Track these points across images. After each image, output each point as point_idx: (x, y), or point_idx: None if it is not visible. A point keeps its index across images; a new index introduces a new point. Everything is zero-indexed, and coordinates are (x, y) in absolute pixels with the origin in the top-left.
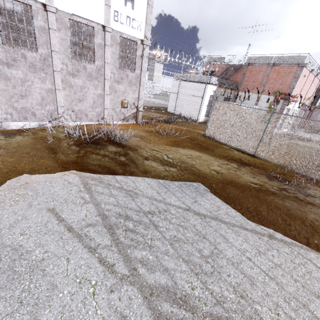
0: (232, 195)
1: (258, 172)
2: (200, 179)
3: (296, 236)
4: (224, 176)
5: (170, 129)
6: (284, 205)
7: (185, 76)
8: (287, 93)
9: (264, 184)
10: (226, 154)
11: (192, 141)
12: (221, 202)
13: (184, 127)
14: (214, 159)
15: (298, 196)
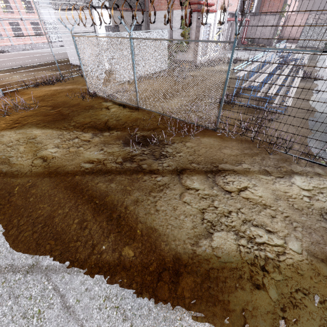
0: (32, 199)
1: (117, 137)
2: (2, 183)
3: (80, 248)
4: (53, 162)
5: (37, 97)
6: (105, 191)
7: (63, 1)
8: (196, 1)
9: (108, 157)
10: (90, 119)
11: (53, 109)
12: (0, 222)
13: (72, 85)
14: (59, 134)
15: (143, 164)
